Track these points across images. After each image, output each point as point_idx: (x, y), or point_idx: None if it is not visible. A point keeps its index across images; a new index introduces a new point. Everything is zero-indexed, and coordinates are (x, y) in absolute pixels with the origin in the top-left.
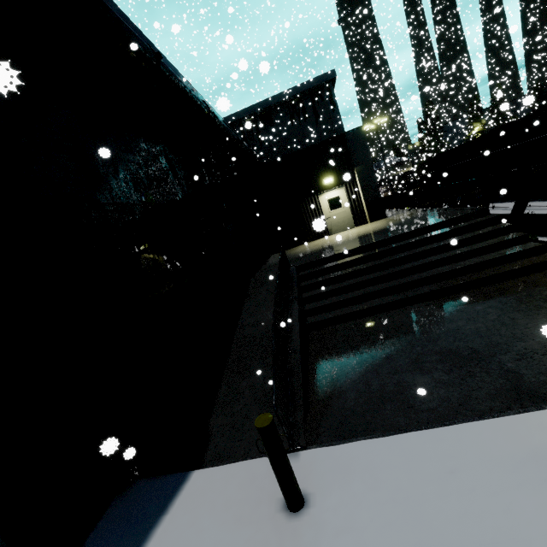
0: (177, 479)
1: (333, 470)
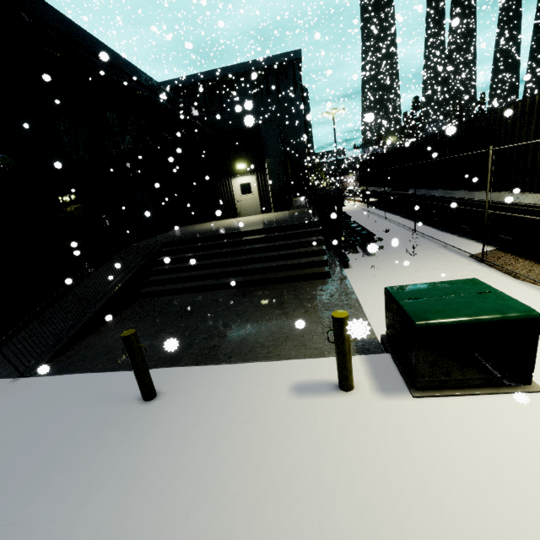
0: None
1: (24, 389)
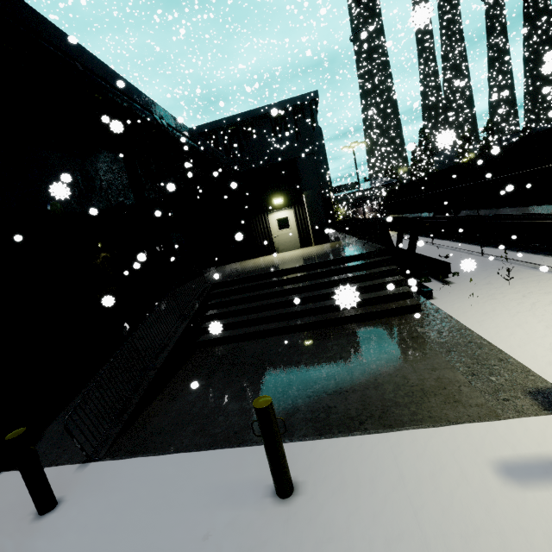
0: None
1: (98, 481)
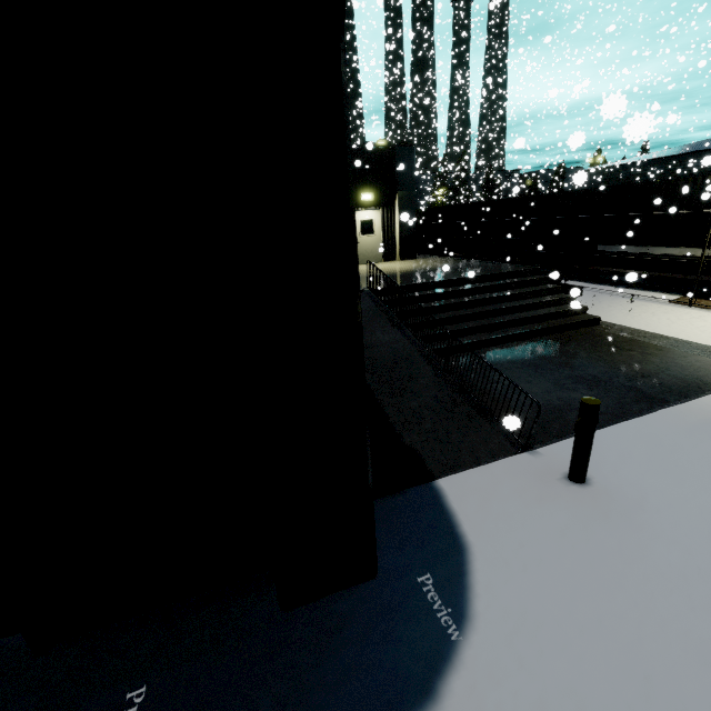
0: (424, 491)
1: None
